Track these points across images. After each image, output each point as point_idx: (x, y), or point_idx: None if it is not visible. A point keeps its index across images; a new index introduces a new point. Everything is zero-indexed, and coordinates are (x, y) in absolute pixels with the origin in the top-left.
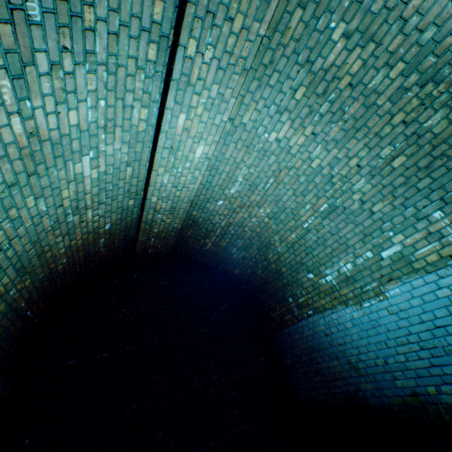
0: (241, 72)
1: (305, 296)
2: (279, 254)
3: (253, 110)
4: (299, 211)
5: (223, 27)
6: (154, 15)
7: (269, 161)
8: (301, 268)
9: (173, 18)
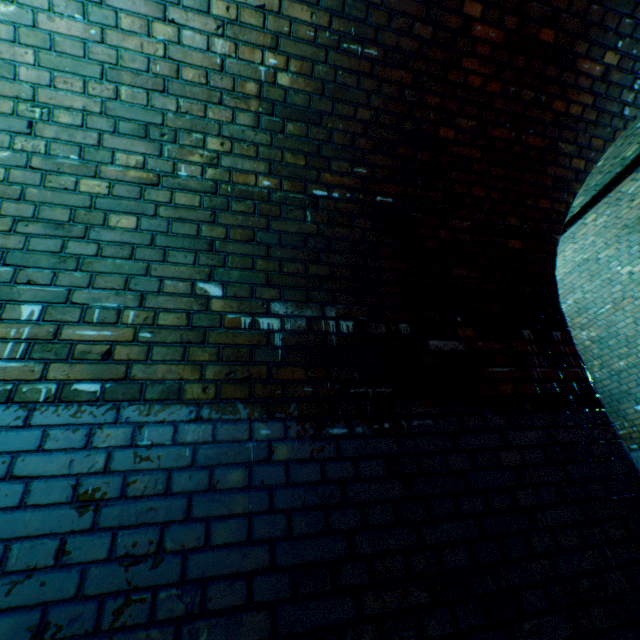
0: (620, 227)
1: (627, 429)
2: (594, 380)
3: (612, 249)
4: (635, 339)
5: (622, 205)
6: (573, 204)
7: (612, 289)
8: (626, 398)
9: (584, 202)
